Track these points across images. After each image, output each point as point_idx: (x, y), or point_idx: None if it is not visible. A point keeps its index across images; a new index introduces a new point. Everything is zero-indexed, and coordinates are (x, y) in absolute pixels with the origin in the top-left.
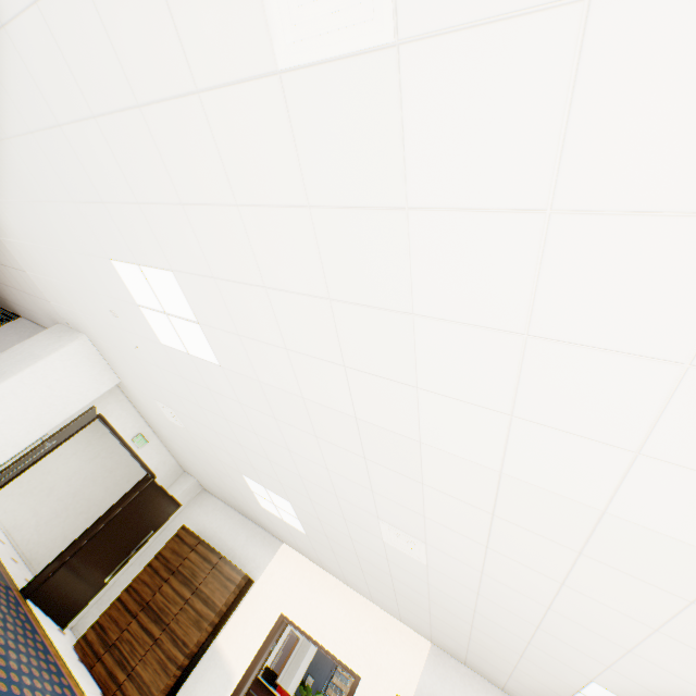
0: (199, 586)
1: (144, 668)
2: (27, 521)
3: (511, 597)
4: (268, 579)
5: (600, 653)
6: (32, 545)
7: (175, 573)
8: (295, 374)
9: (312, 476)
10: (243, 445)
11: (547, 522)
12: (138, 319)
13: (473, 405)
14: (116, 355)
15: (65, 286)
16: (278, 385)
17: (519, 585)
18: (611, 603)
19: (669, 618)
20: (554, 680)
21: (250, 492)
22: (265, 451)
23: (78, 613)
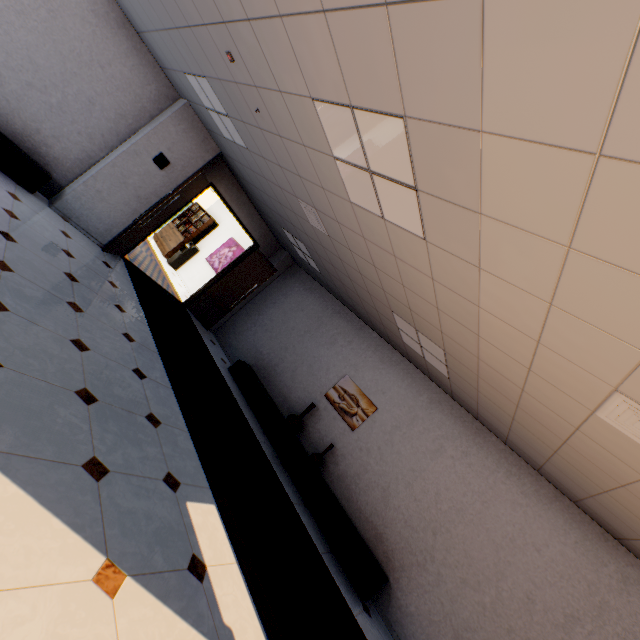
0: None
1: None
2: None
3: None
4: None
5: None
6: None
7: None
8: None
9: None
10: None
11: None
12: None
13: None
14: None
15: None
16: None
17: None
18: None
19: None
20: None
21: None
22: None
23: None
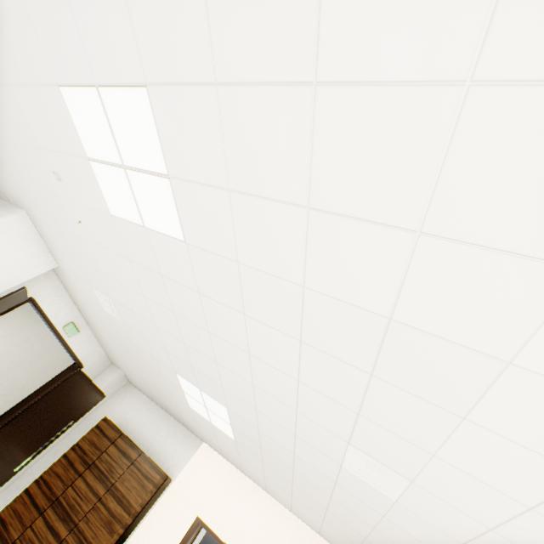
0: (115, 483)
1: None
2: None
3: None
4: (185, 478)
5: None
6: None
7: (91, 467)
8: (305, 250)
9: (270, 386)
10: (186, 343)
11: None
12: (86, 180)
13: None
14: (56, 233)
15: (4, 144)
16: (268, 268)
17: None
18: None
19: None
20: None
21: (181, 391)
22: (215, 352)
23: None
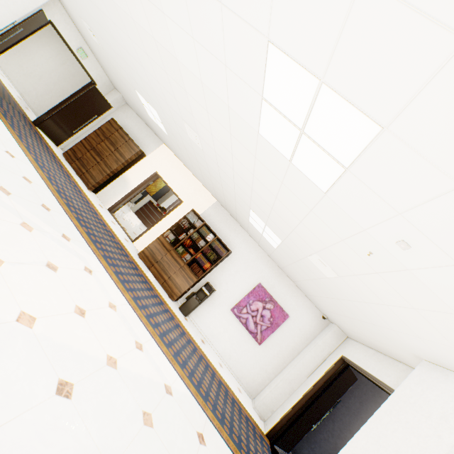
0: (118, 148)
1: (93, 171)
2: (31, 92)
3: (225, 166)
4: (153, 157)
5: (248, 192)
6: (36, 106)
7: (107, 139)
8: None
9: (156, 89)
10: (127, 63)
11: (220, 115)
12: None
13: (182, 29)
14: None
15: None
16: (121, 6)
17: (224, 158)
18: (243, 163)
19: (254, 168)
20: (244, 211)
21: (142, 104)
22: (136, 69)
23: (63, 143)
